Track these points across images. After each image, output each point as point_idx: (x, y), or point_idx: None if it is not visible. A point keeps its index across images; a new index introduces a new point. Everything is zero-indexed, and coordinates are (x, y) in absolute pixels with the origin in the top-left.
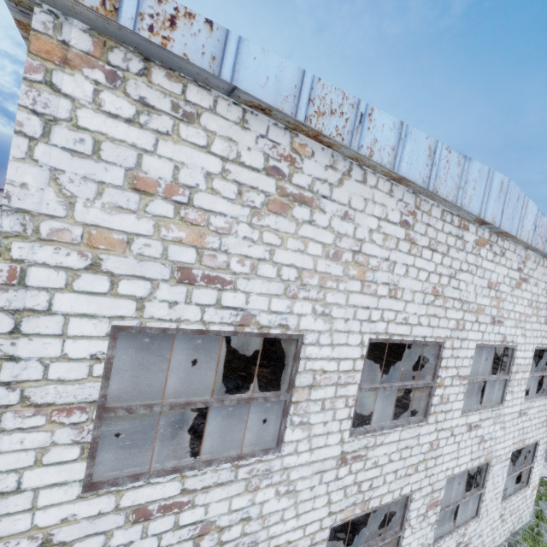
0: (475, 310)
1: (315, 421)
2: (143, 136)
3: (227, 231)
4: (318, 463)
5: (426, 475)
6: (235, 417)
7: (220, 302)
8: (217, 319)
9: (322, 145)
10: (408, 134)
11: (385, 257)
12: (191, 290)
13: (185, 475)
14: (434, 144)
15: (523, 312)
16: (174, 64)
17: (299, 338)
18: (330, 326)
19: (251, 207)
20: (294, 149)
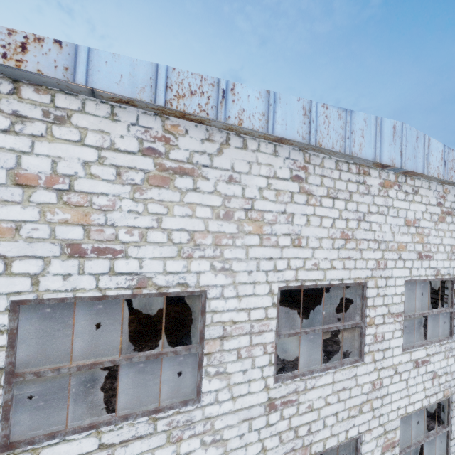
0: (396, 248)
1: (233, 370)
2: (19, 141)
3: (111, 207)
4: (243, 411)
5: (374, 416)
6: (187, 371)
7: (113, 269)
8: (113, 285)
9: (195, 123)
10: (277, 100)
11: (281, 211)
12: (83, 262)
13: (101, 431)
14: (308, 104)
15: (454, 244)
16: (37, 80)
17: (202, 293)
18: (233, 280)
19: (132, 184)
20: (167, 131)
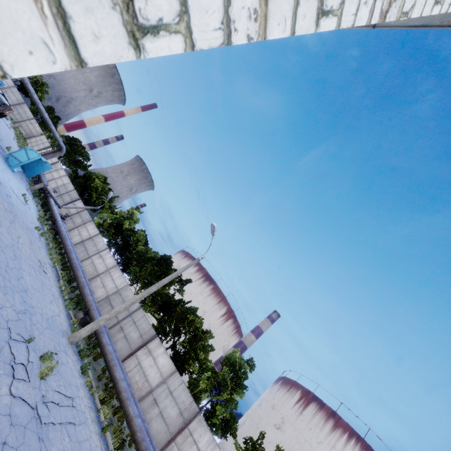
0: None
1: None
2: None
3: None
4: None
5: None
6: None
7: None
8: None
9: None
10: None
11: None
12: None
13: None
14: None
15: None
16: None
17: None
18: None
19: None
20: None
